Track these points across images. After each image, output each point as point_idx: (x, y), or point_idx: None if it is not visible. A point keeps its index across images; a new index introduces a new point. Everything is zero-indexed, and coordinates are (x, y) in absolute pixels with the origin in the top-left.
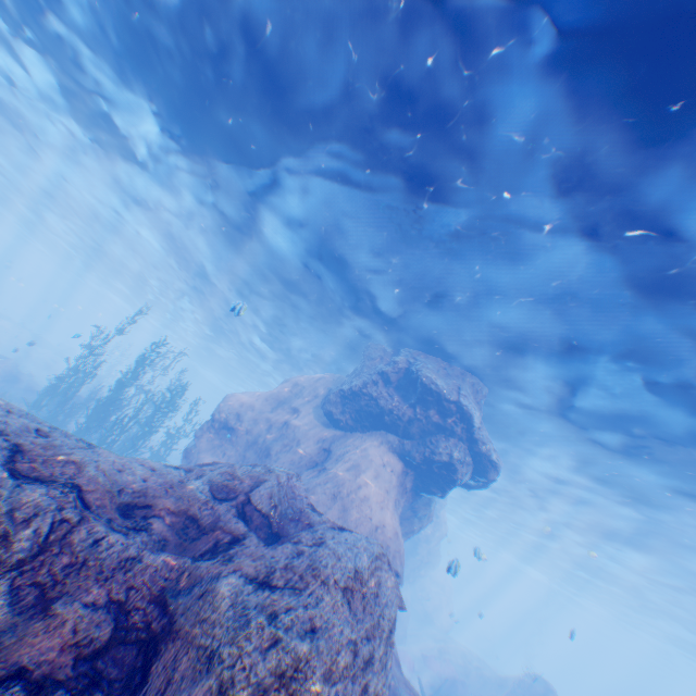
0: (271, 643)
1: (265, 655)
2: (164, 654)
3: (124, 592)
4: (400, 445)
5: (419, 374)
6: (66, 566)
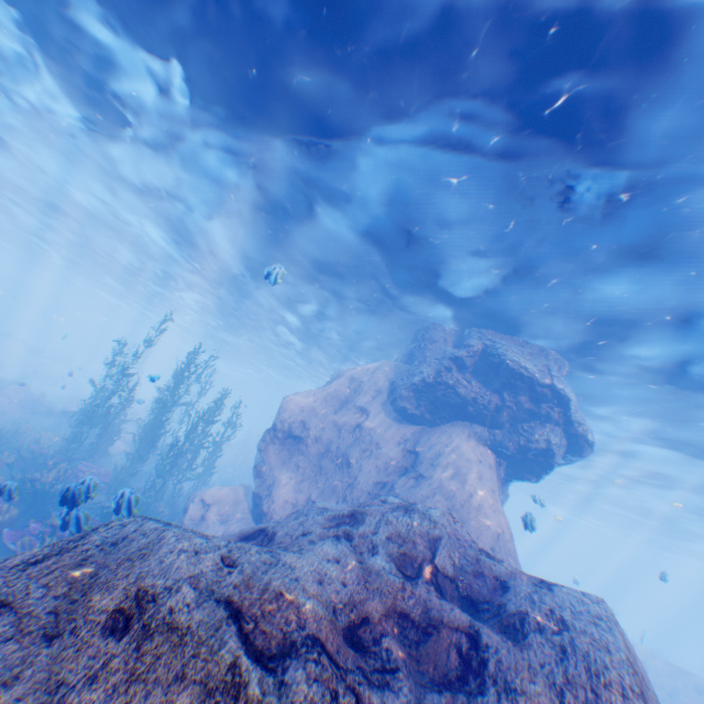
0: None
1: None
2: None
3: None
4: (490, 436)
5: (504, 359)
6: None
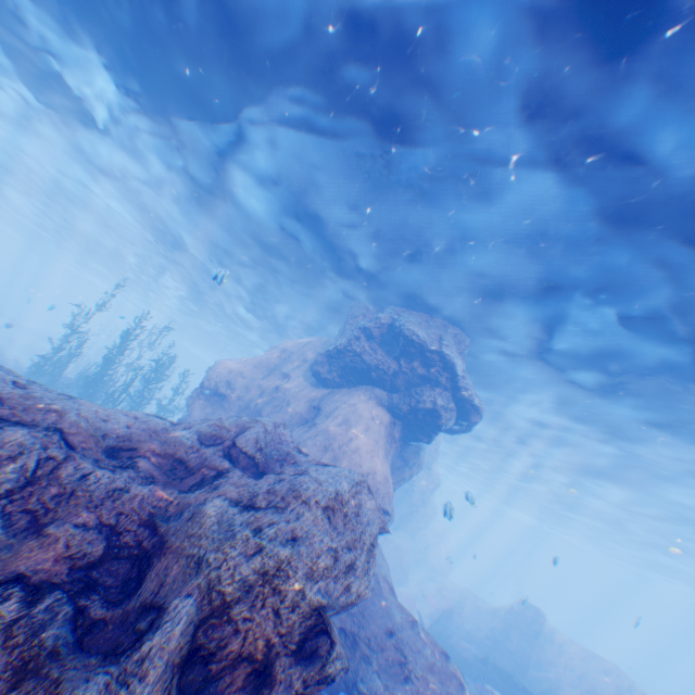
0: (255, 550)
1: (250, 559)
2: (156, 564)
3: (114, 517)
4: (387, 398)
5: (401, 328)
6: (55, 496)
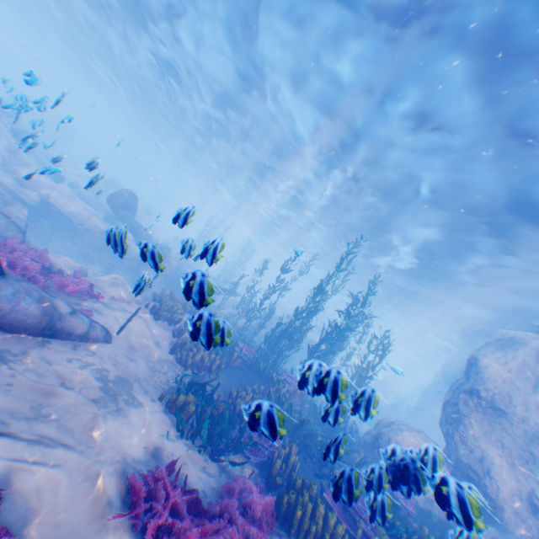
0: None
1: None
2: None
3: None
4: None
5: None
6: None
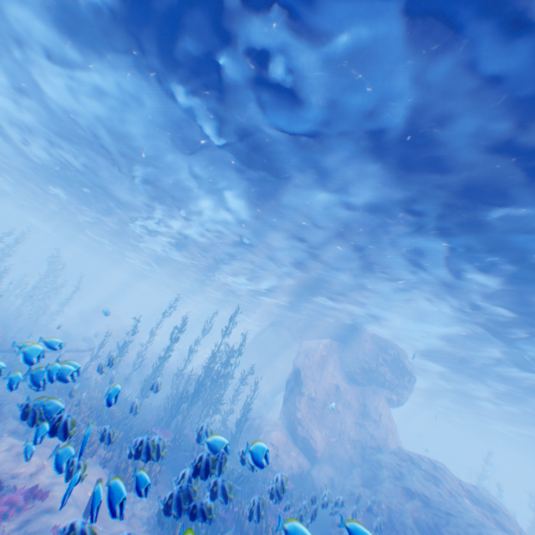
0: None
1: None
2: None
3: None
4: (388, 394)
5: (404, 364)
6: None
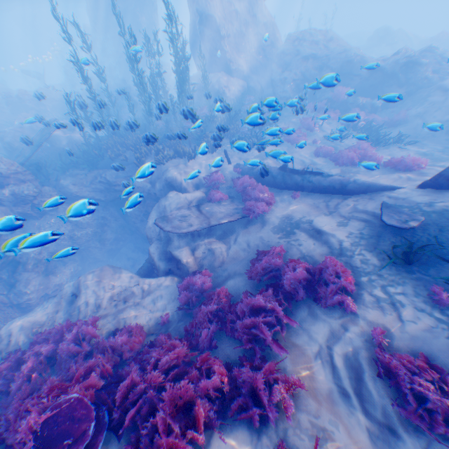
0: None
1: None
2: None
3: None
4: None
5: None
6: None
